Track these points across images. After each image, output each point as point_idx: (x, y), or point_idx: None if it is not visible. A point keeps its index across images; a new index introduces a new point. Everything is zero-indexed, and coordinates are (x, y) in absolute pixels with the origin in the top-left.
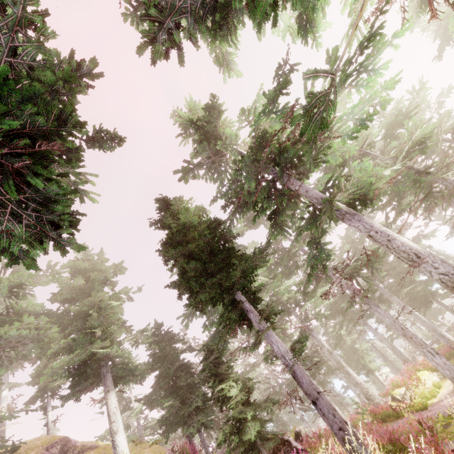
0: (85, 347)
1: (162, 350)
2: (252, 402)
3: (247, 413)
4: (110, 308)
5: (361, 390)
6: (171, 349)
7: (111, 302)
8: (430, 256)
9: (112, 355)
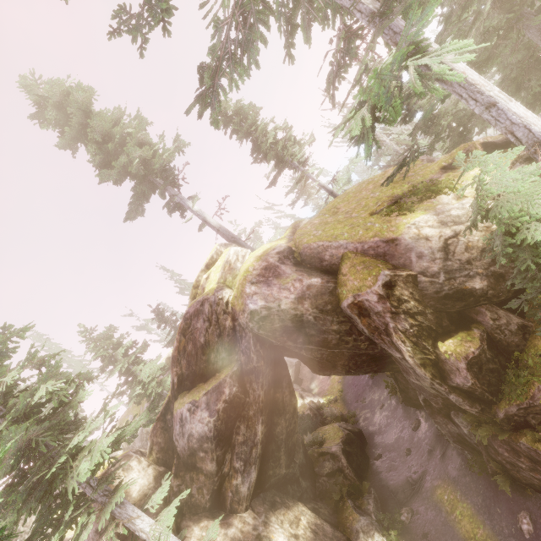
0: None
1: None
2: None
3: None
4: None
5: None
6: None
7: None
8: None
9: None
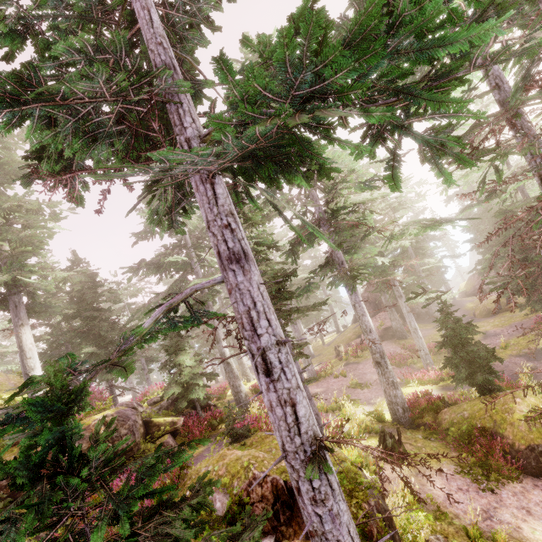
0: (14, 273)
1: (82, 292)
2: (197, 372)
3: (199, 381)
4: (43, 227)
5: (242, 368)
6: (98, 295)
7: (54, 224)
8: (375, 334)
9: (35, 287)
